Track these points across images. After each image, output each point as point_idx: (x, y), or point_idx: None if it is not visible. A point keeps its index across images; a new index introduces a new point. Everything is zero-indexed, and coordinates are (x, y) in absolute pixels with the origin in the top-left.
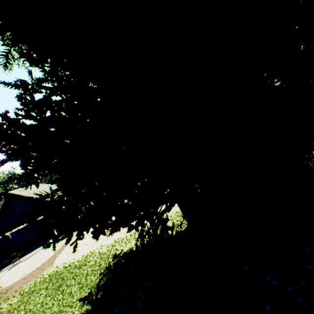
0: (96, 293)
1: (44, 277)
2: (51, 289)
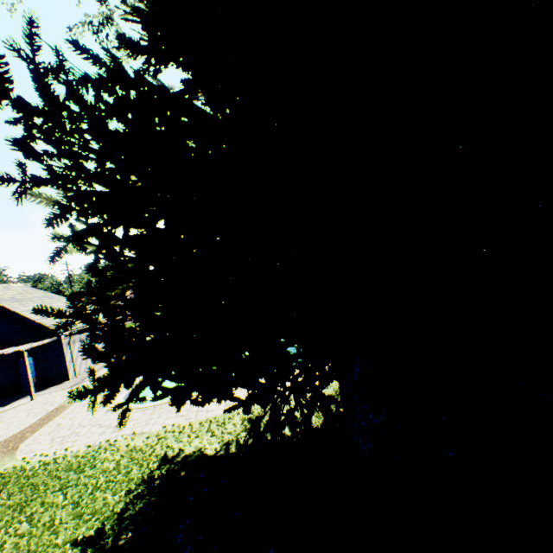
0: (116, 533)
1: None
2: (4, 506)
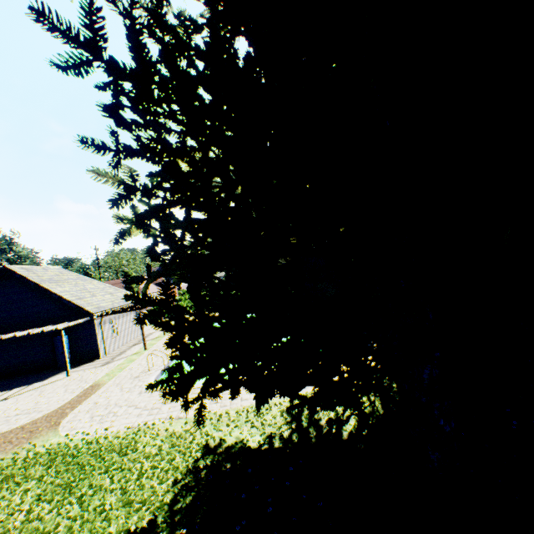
0: (170, 528)
1: (38, 453)
2: (53, 484)
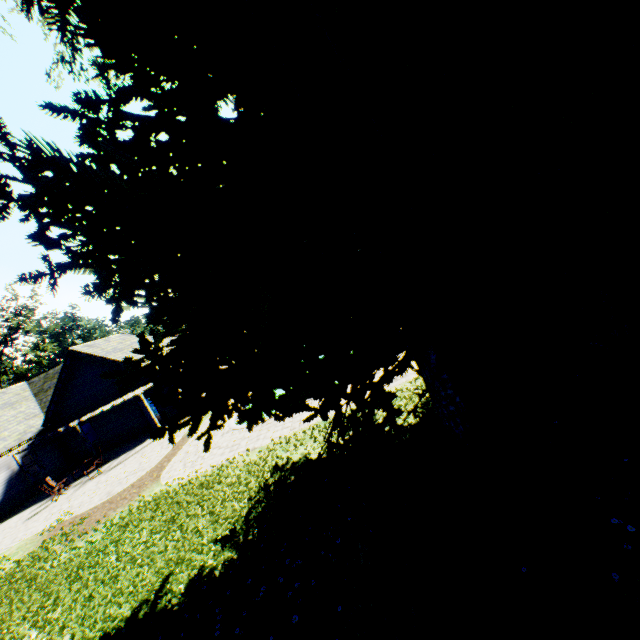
0: (245, 531)
1: (146, 501)
2: (160, 521)
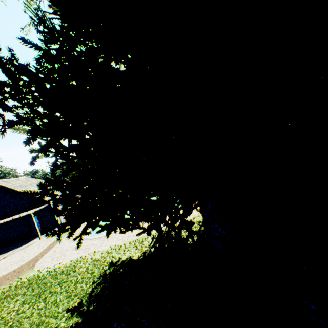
0: (88, 303)
1: (22, 281)
2: (31, 295)
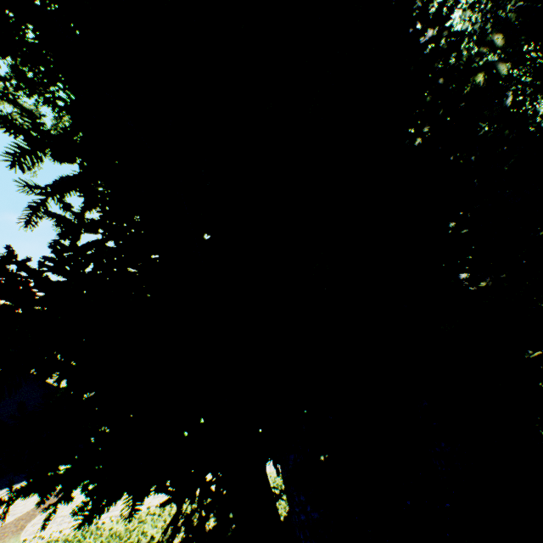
0: None
1: None
2: None
